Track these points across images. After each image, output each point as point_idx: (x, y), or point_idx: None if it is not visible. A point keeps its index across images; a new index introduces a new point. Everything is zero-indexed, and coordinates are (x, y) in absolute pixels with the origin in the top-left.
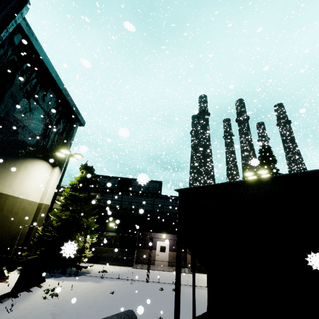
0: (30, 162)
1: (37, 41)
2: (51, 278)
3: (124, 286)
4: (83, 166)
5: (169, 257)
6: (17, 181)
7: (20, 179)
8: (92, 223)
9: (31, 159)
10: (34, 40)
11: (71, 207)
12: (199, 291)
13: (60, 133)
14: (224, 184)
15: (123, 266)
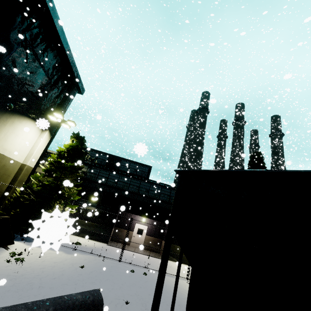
0: (18, 118)
1: None
2: (21, 242)
3: (96, 262)
4: (75, 135)
5: (144, 240)
6: (0, 135)
7: (4, 134)
8: (74, 193)
9: (19, 115)
10: None
11: (55, 174)
12: (169, 279)
13: (56, 95)
14: (242, 171)
15: (98, 241)
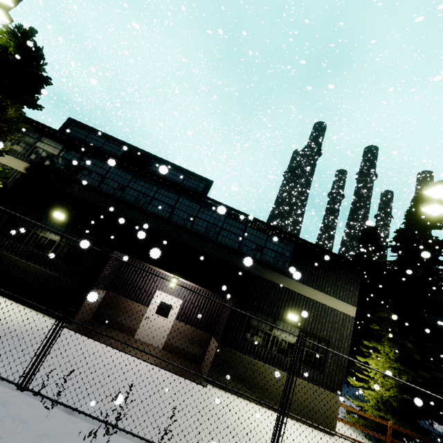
0: None
1: None
2: None
3: None
4: (10, 28)
5: (171, 331)
6: None
7: None
8: None
9: None
10: None
11: None
12: None
13: None
14: None
15: (49, 315)
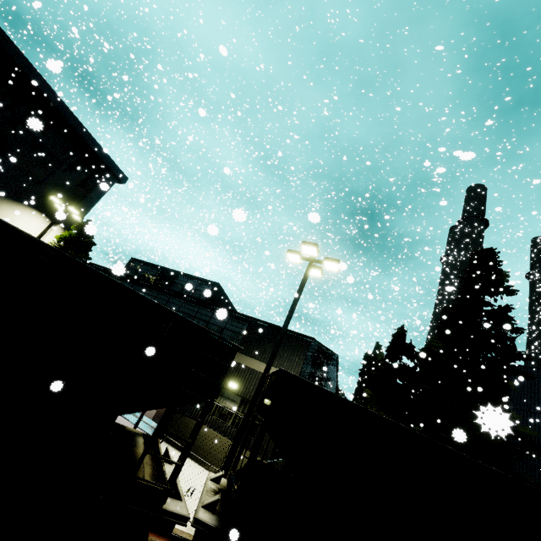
0: (7, 203)
1: (22, 55)
2: None
3: None
4: (76, 224)
5: None
6: None
7: None
8: None
9: (10, 200)
10: (16, 53)
11: None
12: None
13: (77, 184)
14: None
15: None
